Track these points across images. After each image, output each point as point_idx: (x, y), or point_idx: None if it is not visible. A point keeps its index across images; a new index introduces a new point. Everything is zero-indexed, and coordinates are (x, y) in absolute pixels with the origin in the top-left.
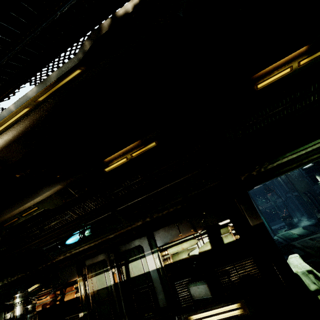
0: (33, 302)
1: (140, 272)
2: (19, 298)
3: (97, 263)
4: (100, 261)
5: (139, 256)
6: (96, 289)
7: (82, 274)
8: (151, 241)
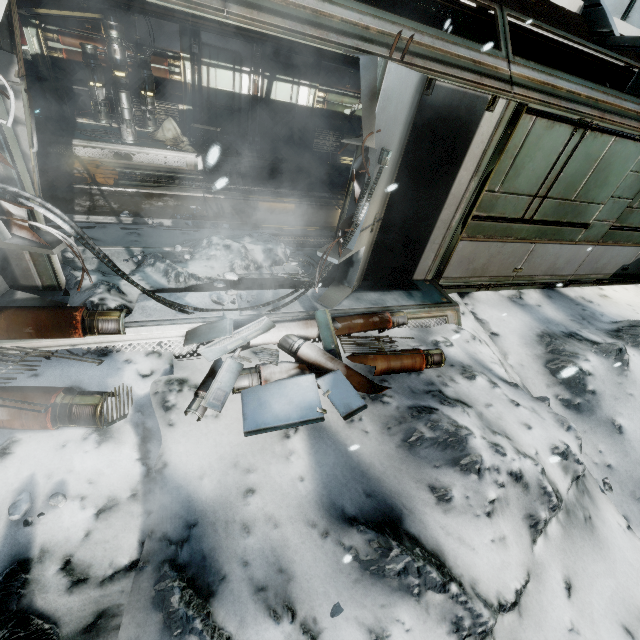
0: (52, 36)
1: (286, 99)
2: (120, 33)
3: (224, 51)
4: (230, 51)
5: (292, 80)
6: (215, 87)
7: (190, 51)
8: (315, 71)
